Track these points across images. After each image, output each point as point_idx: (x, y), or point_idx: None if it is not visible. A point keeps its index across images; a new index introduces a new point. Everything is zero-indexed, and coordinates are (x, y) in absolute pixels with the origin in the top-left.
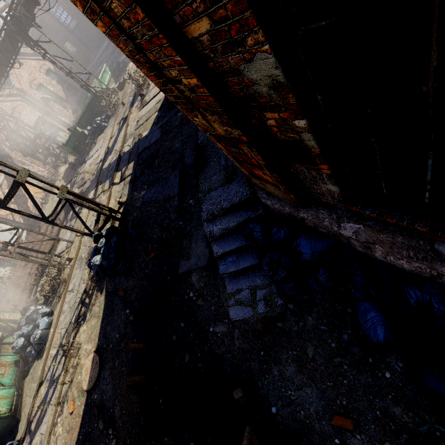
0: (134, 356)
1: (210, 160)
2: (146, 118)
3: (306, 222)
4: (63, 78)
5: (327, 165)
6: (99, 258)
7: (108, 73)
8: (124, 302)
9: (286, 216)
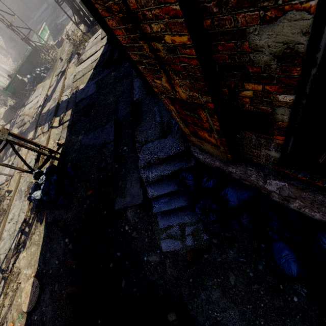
0: (73, 280)
1: (145, 115)
2: (82, 74)
3: (232, 175)
4: (3, 30)
5: (284, 137)
6: (40, 193)
7: (47, 31)
8: (63, 232)
9: (214, 168)
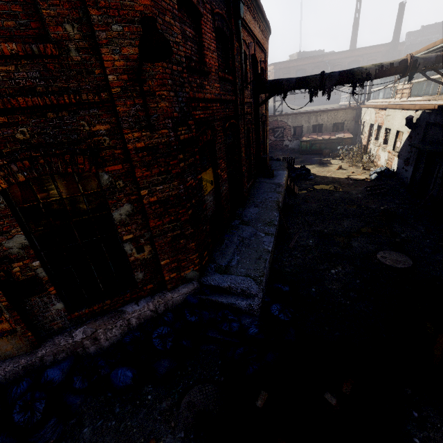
0: None
1: None
2: None
3: (45, 361)
4: None
5: (53, 287)
6: None
7: None
8: None
9: (22, 374)
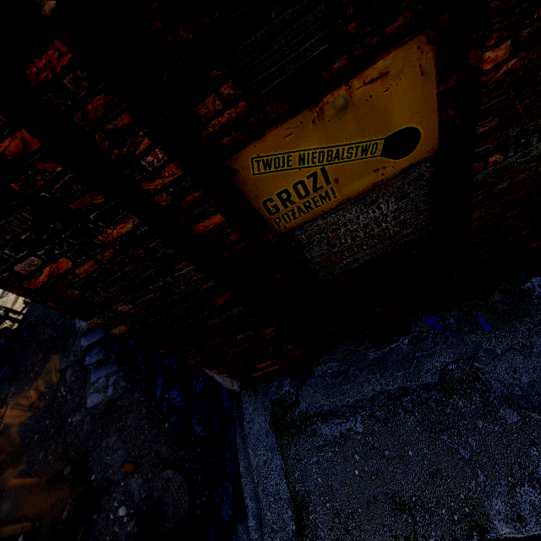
0: None
1: None
2: None
3: None
4: None
5: None
6: None
7: None
8: None
9: None
